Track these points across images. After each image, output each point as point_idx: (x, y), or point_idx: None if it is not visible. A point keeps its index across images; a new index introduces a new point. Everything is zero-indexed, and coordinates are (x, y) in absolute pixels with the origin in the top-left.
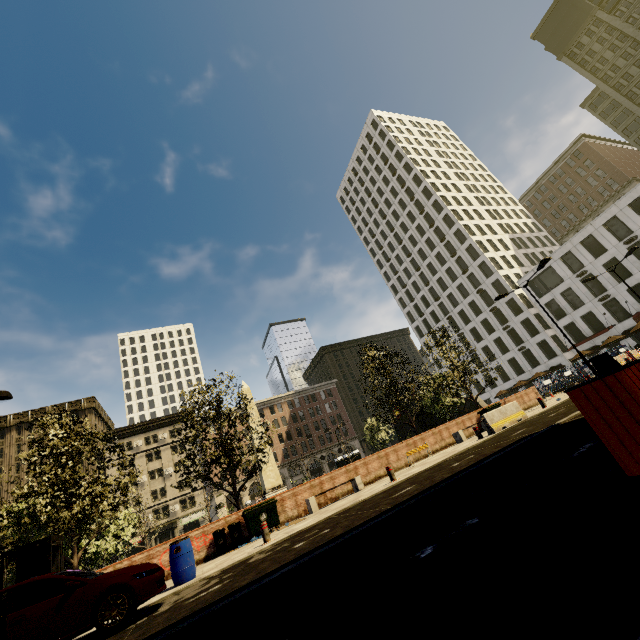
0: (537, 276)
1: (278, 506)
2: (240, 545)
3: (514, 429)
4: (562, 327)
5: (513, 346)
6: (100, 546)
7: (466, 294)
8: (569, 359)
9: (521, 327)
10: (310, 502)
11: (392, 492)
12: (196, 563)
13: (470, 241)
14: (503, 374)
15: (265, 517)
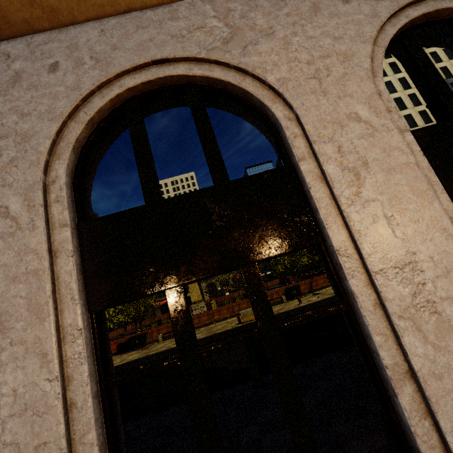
0: None
1: (150, 335)
2: (128, 351)
3: (235, 331)
4: None
5: None
6: (120, 319)
7: None
8: None
9: None
10: (159, 337)
11: (142, 362)
12: (113, 354)
13: None
14: None
15: (138, 342)
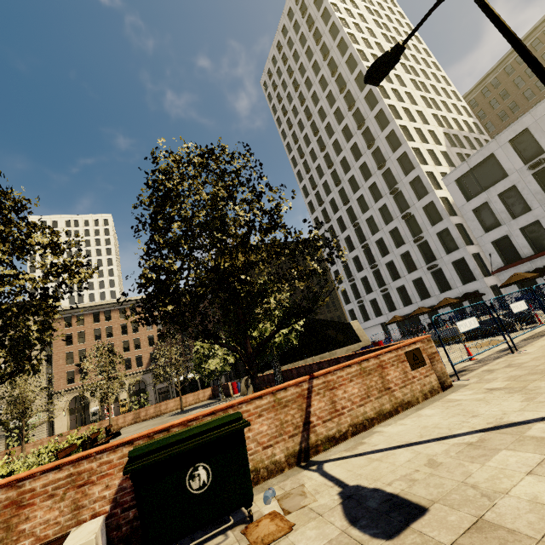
0: (470, 170)
1: None
2: None
3: None
4: (491, 242)
5: (422, 263)
6: None
7: (378, 197)
8: (490, 286)
9: (436, 240)
10: None
11: None
12: None
13: (393, 125)
14: (405, 296)
15: None
